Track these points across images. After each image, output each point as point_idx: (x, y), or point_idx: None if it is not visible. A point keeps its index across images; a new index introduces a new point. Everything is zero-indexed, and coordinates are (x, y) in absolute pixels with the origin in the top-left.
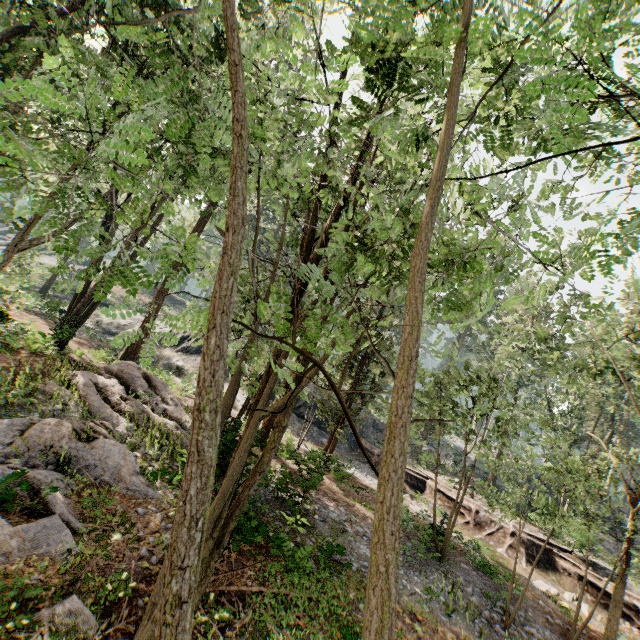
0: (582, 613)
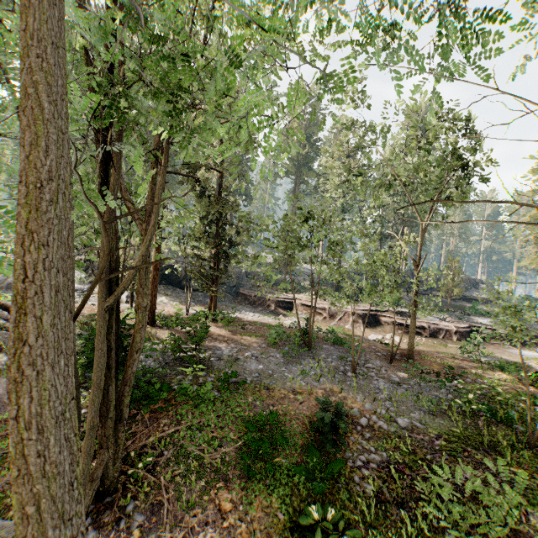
0: (396, 343)
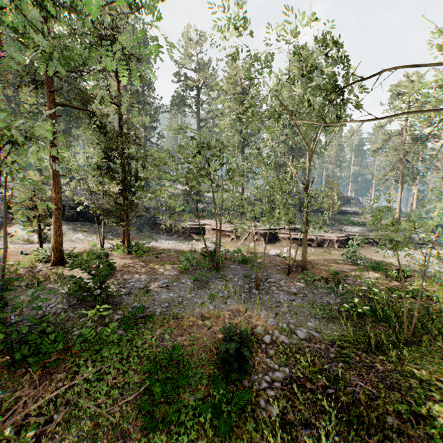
0: (292, 255)
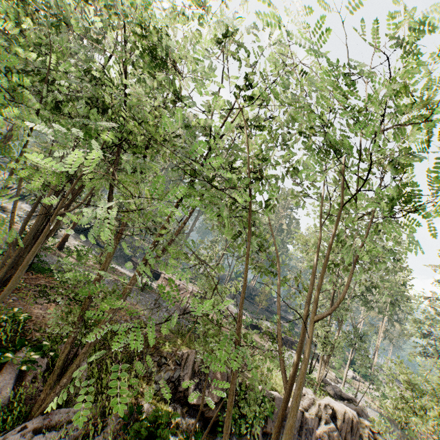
0: None
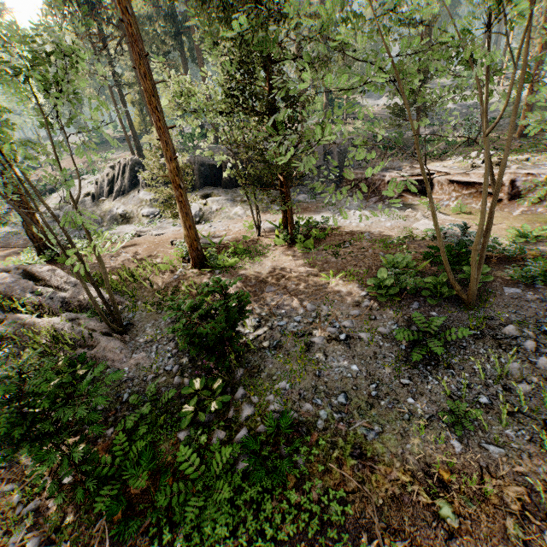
0: None
